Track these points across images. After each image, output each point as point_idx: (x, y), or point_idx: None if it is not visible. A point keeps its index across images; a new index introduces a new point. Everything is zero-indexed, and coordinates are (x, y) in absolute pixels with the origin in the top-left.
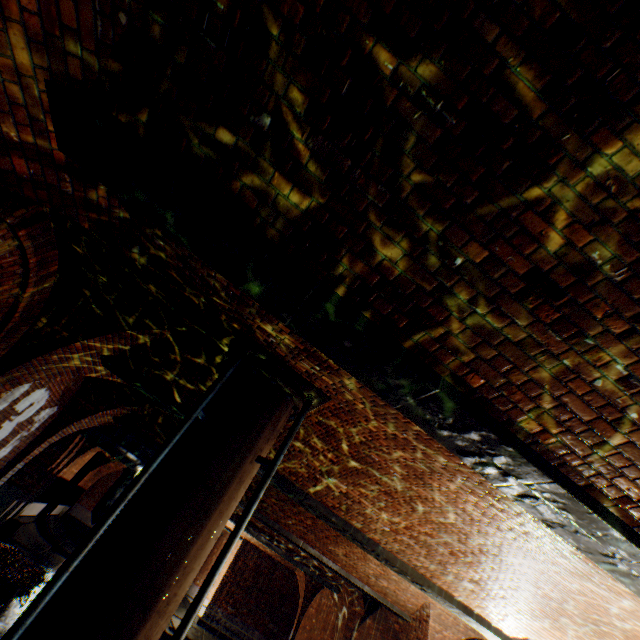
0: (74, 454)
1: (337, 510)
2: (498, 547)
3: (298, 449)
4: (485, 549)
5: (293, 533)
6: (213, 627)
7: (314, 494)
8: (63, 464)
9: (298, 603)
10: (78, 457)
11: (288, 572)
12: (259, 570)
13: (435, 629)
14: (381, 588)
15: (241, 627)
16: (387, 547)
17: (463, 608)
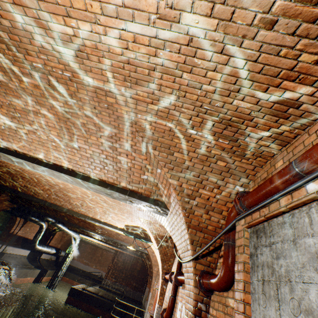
0: (21, 225)
1: (35, 196)
2: (46, 179)
3: (0, 174)
4: (52, 183)
5: (84, 227)
6: (106, 288)
7: (26, 192)
8: (17, 230)
9: (146, 273)
10: (23, 226)
11: (139, 260)
12: (125, 261)
13: (151, 251)
14: (126, 240)
15: (120, 286)
16: (59, 204)
17: (98, 221)
